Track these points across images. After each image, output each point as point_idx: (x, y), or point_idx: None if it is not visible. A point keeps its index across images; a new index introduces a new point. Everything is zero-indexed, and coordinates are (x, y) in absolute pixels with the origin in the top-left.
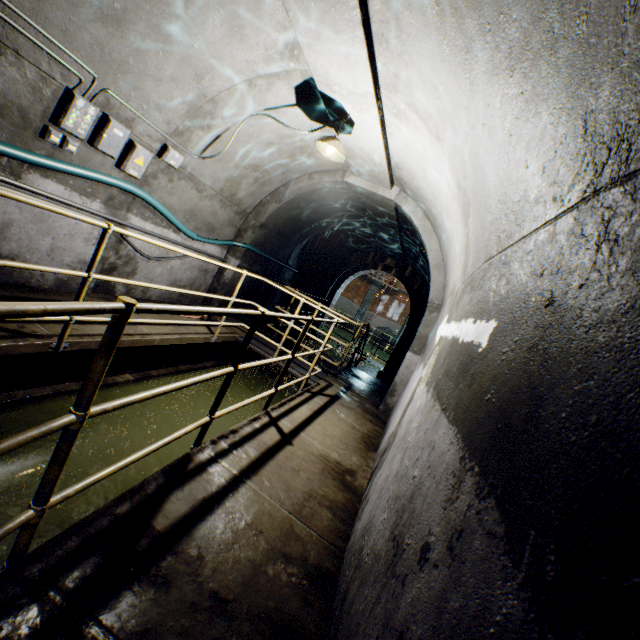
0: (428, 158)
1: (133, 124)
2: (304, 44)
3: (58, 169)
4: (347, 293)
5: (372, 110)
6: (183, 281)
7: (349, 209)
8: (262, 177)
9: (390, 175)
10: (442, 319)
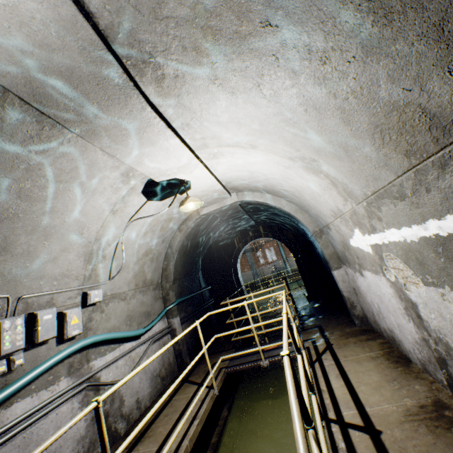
0: (250, 162)
1: (53, 301)
2: (135, 165)
3: (17, 389)
4: None
5: (198, 166)
6: (156, 368)
7: (210, 227)
8: (153, 255)
9: (226, 190)
10: (347, 234)
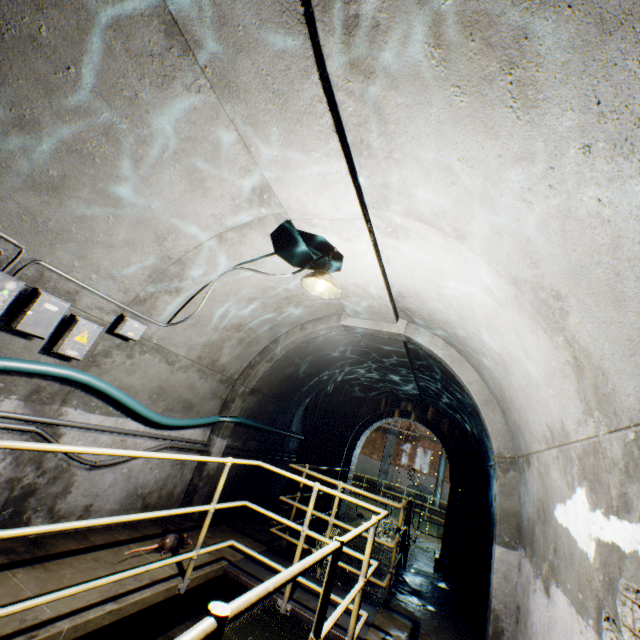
0: (444, 270)
1: (77, 296)
2: (272, 180)
3: None
4: (363, 449)
5: (362, 234)
6: (148, 485)
7: (350, 355)
8: (247, 336)
9: (393, 307)
10: (557, 491)
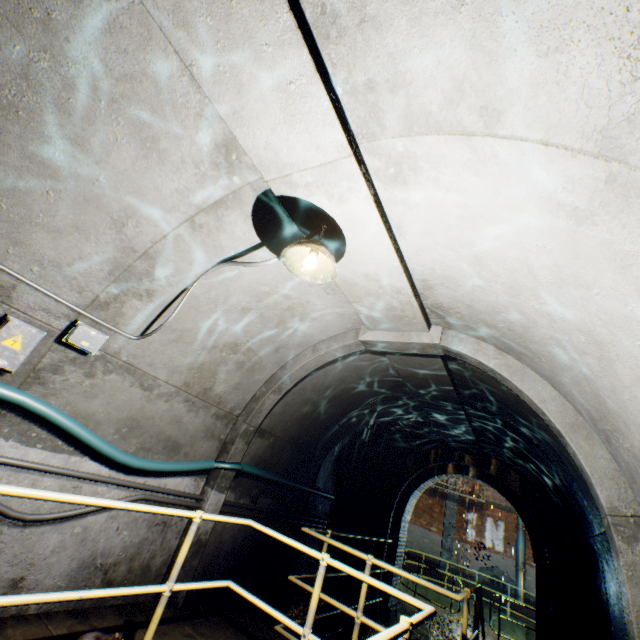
0: (477, 210)
1: (14, 293)
2: (230, 119)
3: None
4: (418, 518)
5: (356, 184)
6: (112, 553)
7: (382, 389)
8: (248, 360)
9: (420, 306)
10: None
